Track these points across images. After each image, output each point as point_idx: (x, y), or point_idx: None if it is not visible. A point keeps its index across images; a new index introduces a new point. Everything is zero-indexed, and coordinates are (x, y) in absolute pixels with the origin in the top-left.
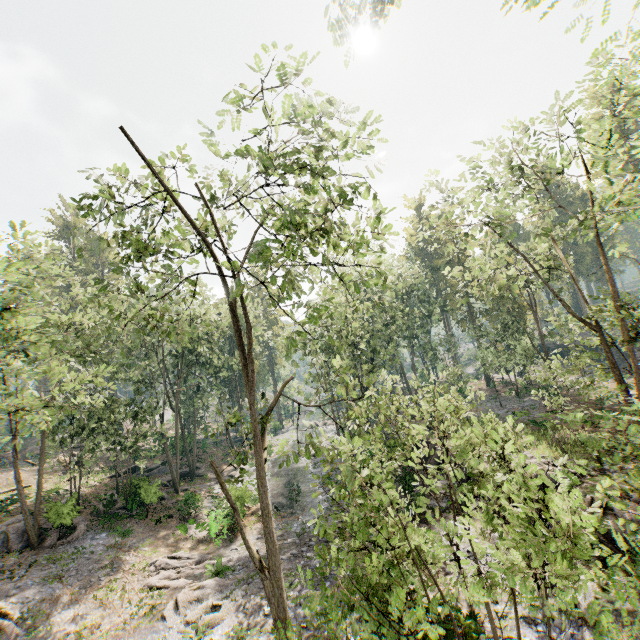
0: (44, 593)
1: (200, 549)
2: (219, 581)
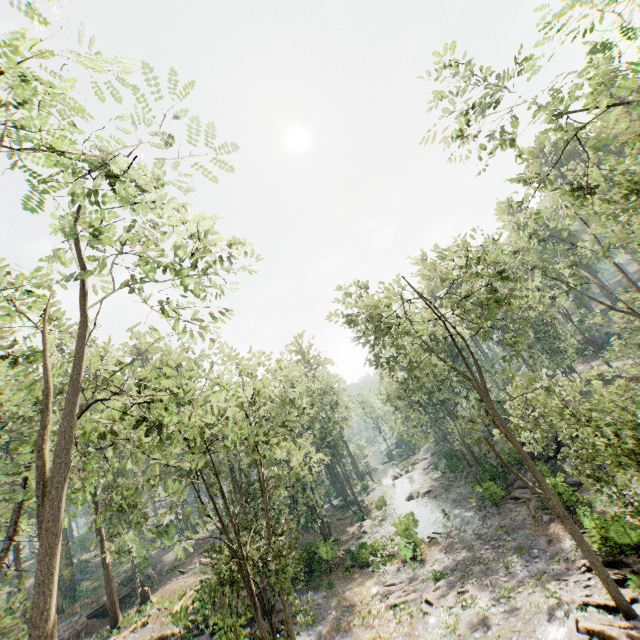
0: (314, 634)
1: (402, 576)
2: (447, 580)
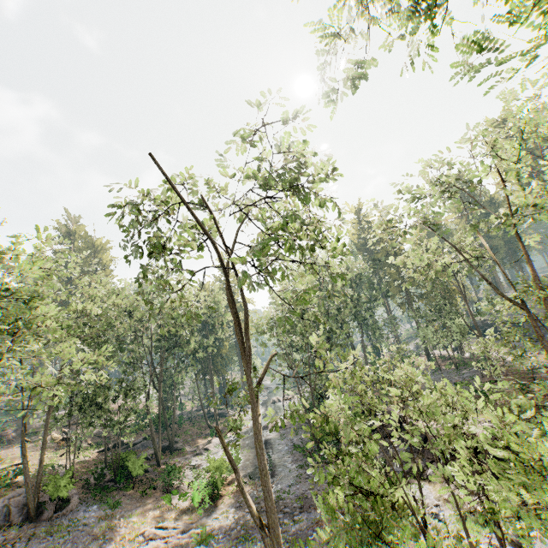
0: None
1: (184, 518)
2: None
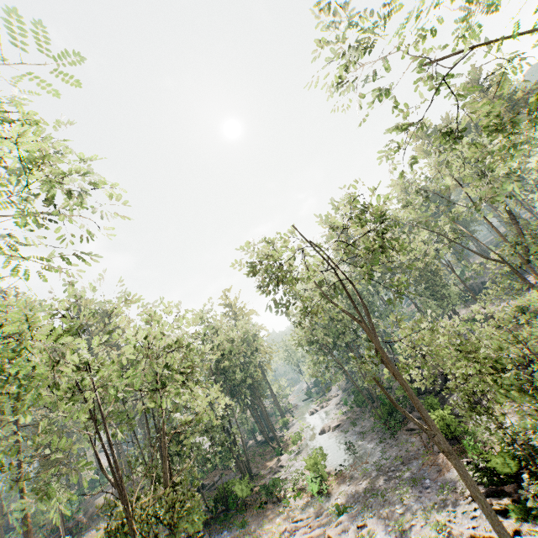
0: None
1: (309, 510)
2: (348, 514)
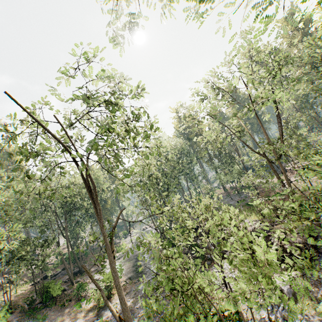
0: None
1: (90, 315)
2: None
